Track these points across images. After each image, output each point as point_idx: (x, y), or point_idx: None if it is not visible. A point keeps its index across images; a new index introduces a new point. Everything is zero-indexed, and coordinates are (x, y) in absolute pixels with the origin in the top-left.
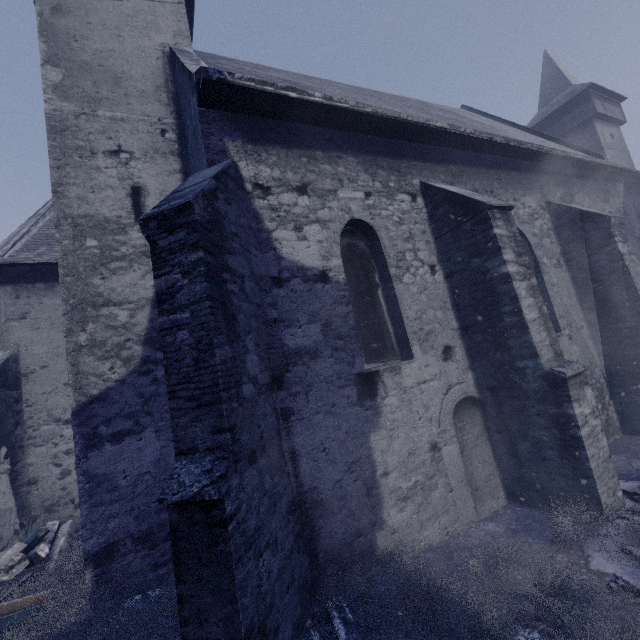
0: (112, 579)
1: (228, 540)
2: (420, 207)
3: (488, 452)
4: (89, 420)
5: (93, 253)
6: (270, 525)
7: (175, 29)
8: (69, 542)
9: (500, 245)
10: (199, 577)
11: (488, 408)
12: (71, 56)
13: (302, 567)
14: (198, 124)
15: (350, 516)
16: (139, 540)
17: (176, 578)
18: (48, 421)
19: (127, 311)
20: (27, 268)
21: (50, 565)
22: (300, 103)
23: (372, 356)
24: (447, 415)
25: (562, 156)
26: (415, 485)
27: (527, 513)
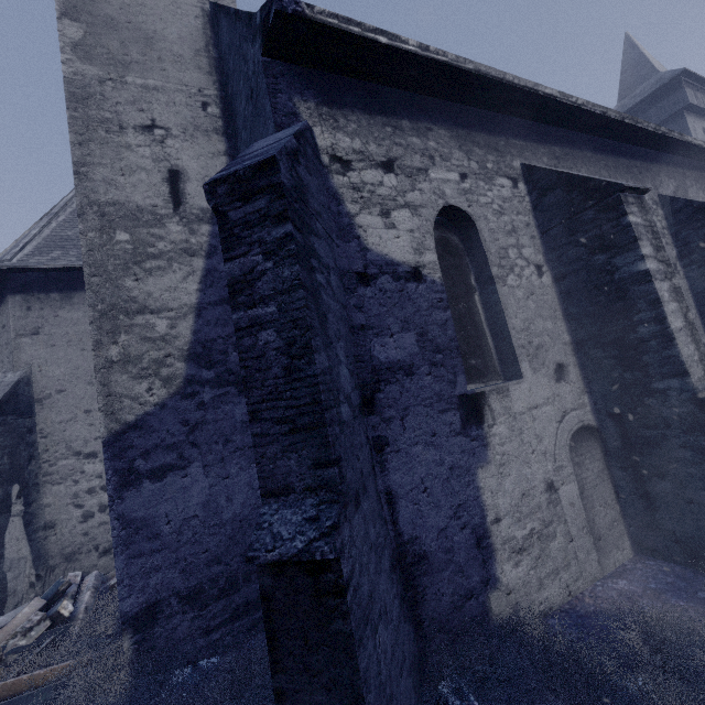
0: (155, 647)
1: (347, 615)
2: (522, 195)
3: (610, 493)
4: (124, 452)
5: (124, 249)
6: (379, 589)
7: None
8: (95, 597)
9: (636, 236)
10: (305, 665)
11: (609, 440)
12: (93, 9)
13: (409, 640)
14: (261, 79)
15: (458, 573)
16: (186, 599)
17: (272, 665)
18: (67, 455)
19: (166, 320)
20: (39, 275)
21: (75, 626)
22: (389, 53)
23: (471, 375)
24: (563, 448)
25: (679, 140)
26: (531, 534)
27: (665, 568)
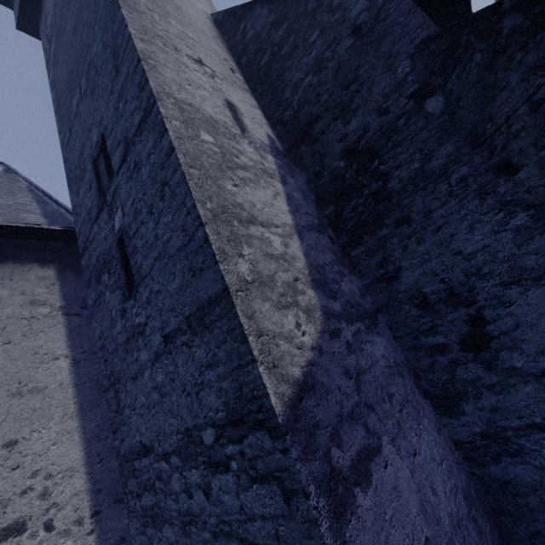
0: None
1: None
2: None
3: None
4: (312, 439)
5: (213, 150)
6: None
7: (210, 9)
8: None
9: None
10: None
11: None
12: None
13: None
14: (396, 3)
15: None
16: None
17: None
18: None
19: (277, 237)
20: None
21: None
22: None
23: None
24: None
25: None
26: None
27: None
